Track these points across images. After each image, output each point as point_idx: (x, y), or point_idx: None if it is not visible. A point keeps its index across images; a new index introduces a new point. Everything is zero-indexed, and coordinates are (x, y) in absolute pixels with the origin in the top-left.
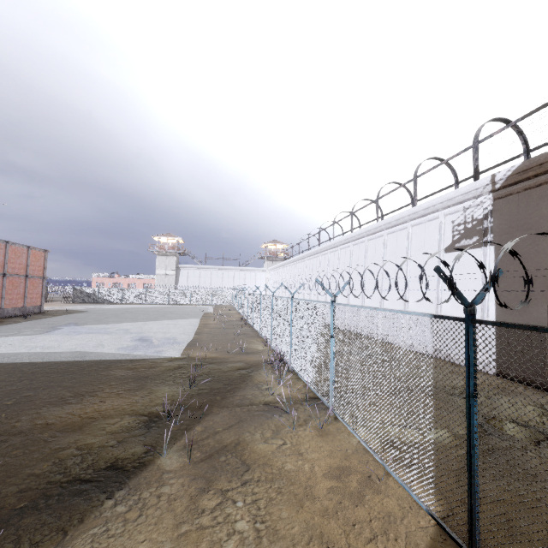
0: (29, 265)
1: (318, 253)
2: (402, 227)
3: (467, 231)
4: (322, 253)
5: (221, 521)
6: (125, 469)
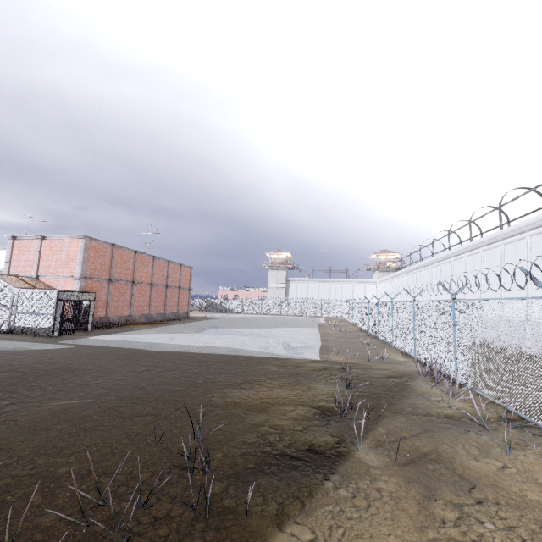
0: (181, 279)
1: (448, 259)
2: None
3: None
4: (454, 257)
5: (475, 539)
6: (326, 455)
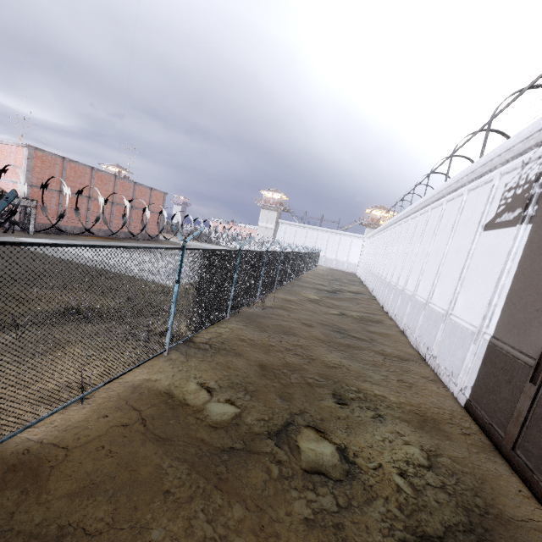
0: (151, 202)
1: (396, 223)
2: (460, 192)
3: (513, 200)
4: (399, 222)
5: None
6: None
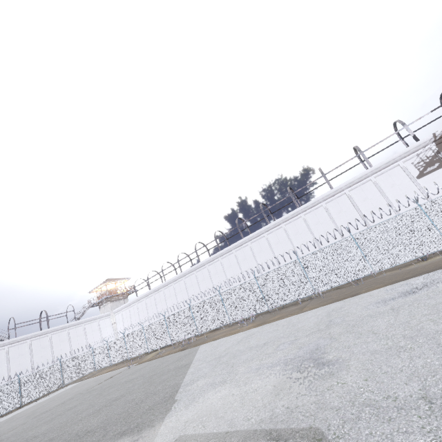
0: None
1: (243, 244)
2: (365, 181)
3: (427, 163)
4: (252, 240)
5: None
6: None
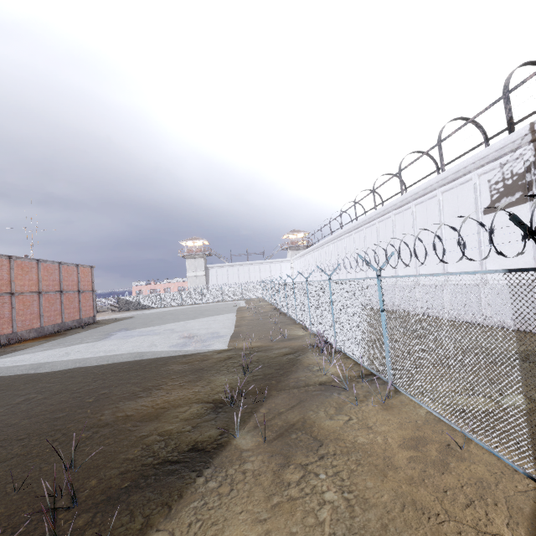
0: (80, 281)
1: (341, 236)
2: (431, 195)
3: (507, 188)
4: (346, 235)
5: (308, 492)
6: (206, 450)
